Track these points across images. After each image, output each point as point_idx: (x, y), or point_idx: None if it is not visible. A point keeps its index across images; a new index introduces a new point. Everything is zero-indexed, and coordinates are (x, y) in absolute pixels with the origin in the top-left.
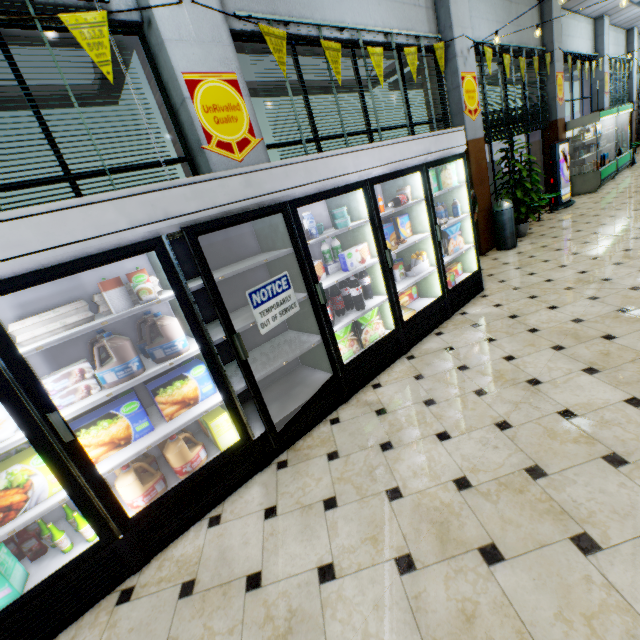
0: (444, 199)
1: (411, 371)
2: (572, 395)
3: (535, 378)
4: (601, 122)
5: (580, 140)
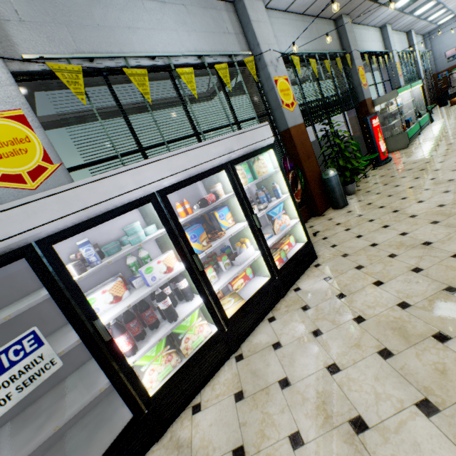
0: (267, 182)
1: (234, 383)
2: None
3: (360, 416)
4: (401, 96)
5: (386, 111)
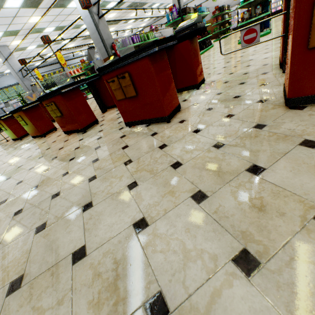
0: None
1: None
2: None
3: None
4: None
5: None
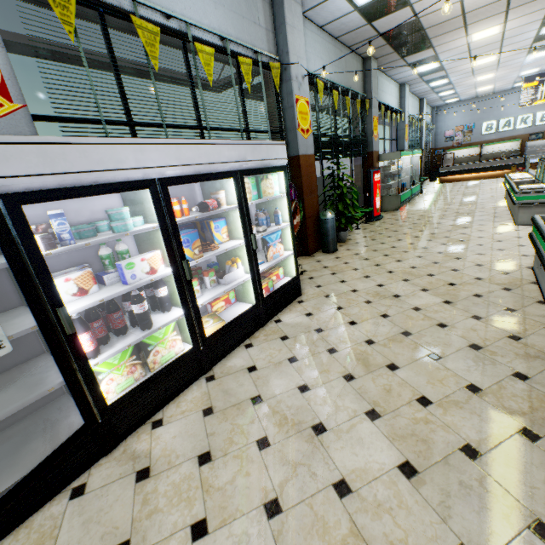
0: (269, 206)
1: (203, 401)
2: (352, 454)
3: (321, 422)
4: (403, 159)
5: (388, 170)
